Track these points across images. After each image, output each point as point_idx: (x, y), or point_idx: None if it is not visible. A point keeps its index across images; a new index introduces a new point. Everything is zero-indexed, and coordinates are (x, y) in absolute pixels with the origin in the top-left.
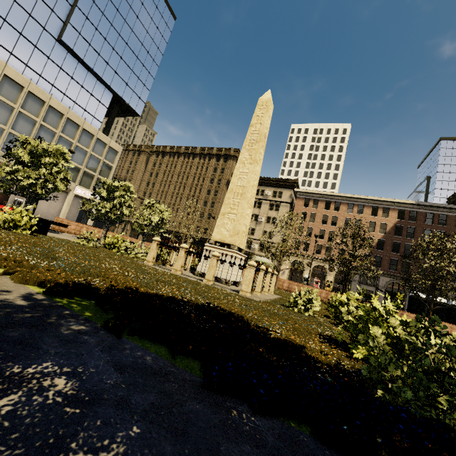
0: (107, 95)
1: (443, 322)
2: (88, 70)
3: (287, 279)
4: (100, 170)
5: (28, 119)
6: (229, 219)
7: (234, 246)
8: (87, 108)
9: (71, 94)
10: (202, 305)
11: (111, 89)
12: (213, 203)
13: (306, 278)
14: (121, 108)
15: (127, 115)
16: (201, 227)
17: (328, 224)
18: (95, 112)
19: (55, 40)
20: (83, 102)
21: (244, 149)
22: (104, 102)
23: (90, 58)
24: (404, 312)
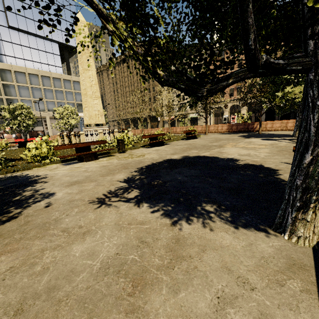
0: (55, 46)
1: (287, 120)
2: (35, 36)
3: (214, 123)
4: (76, 98)
5: (24, 87)
6: (86, 111)
7: (91, 124)
8: (49, 63)
9: (36, 59)
10: (15, 159)
11: (54, 41)
12: (153, 88)
13: (225, 118)
14: (69, 50)
15: (75, 53)
16: (152, 108)
17: (235, 69)
18: (54, 62)
19: (8, 29)
20: (45, 60)
21: (79, 65)
22: (55, 52)
23: (31, 27)
24: (259, 122)
